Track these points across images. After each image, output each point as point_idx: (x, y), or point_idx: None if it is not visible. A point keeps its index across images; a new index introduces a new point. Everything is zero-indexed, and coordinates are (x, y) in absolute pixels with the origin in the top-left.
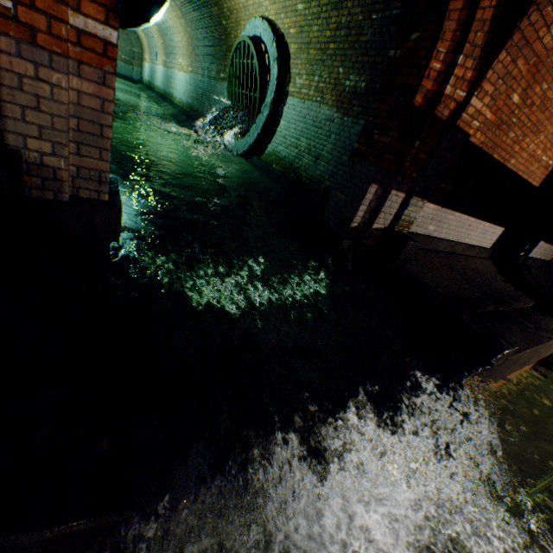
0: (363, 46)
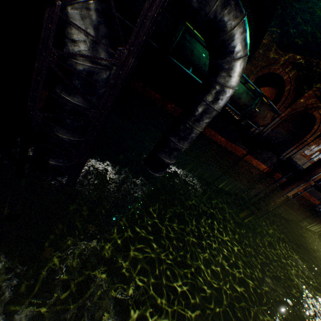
0: None
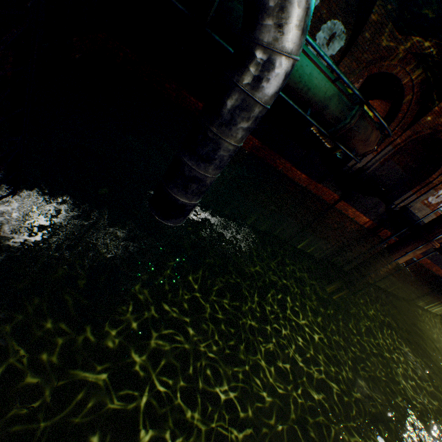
0: None
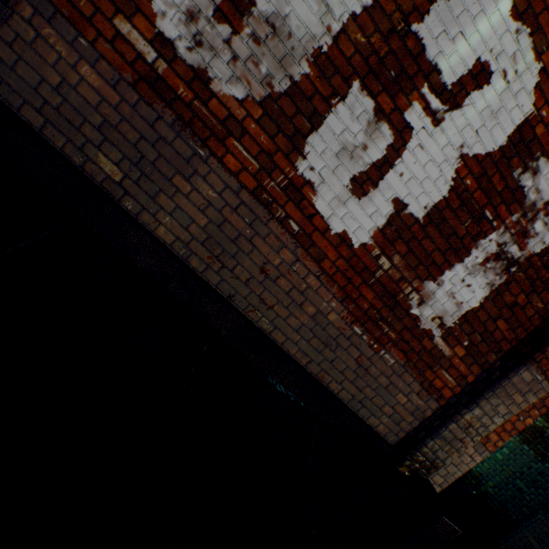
0: None
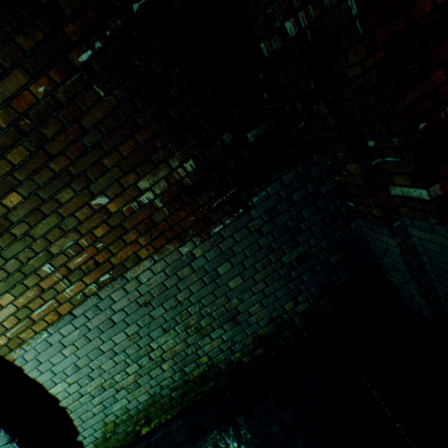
0: (109, 124)
